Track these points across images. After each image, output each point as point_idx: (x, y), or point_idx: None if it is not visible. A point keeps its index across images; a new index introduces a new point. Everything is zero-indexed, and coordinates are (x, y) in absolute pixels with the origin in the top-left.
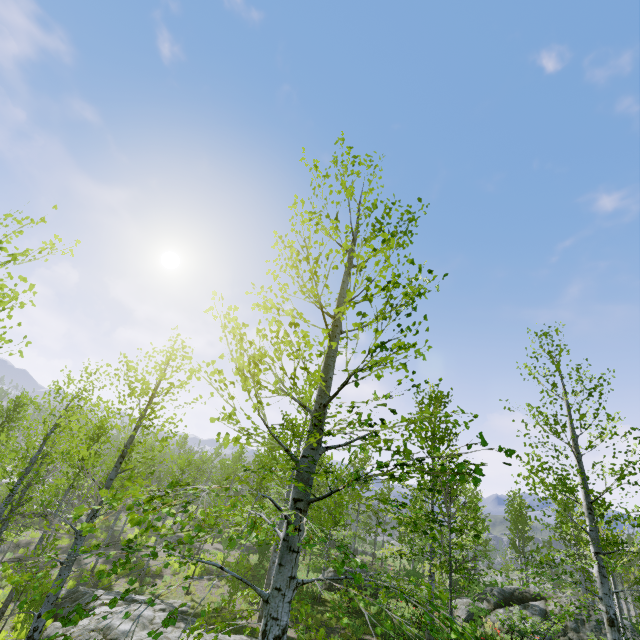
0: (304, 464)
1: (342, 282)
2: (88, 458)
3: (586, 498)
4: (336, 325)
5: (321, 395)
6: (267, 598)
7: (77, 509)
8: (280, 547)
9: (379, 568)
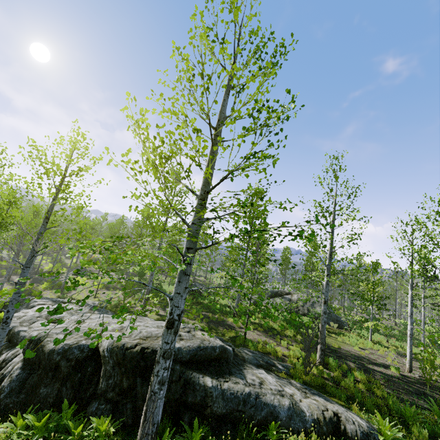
0: (193, 228)
1: (223, 100)
2: (21, 218)
3: (330, 250)
4: (217, 135)
5: (205, 185)
6: (172, 298)
7: (72, 251)
8: (179, 273)
9: (208, 283)
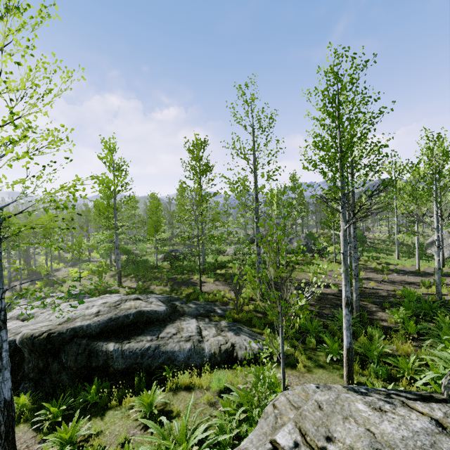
0: None
1: None
2: None
3: (255, 192)
4: None
5: None
6: None
7: None
8: None
9: None
